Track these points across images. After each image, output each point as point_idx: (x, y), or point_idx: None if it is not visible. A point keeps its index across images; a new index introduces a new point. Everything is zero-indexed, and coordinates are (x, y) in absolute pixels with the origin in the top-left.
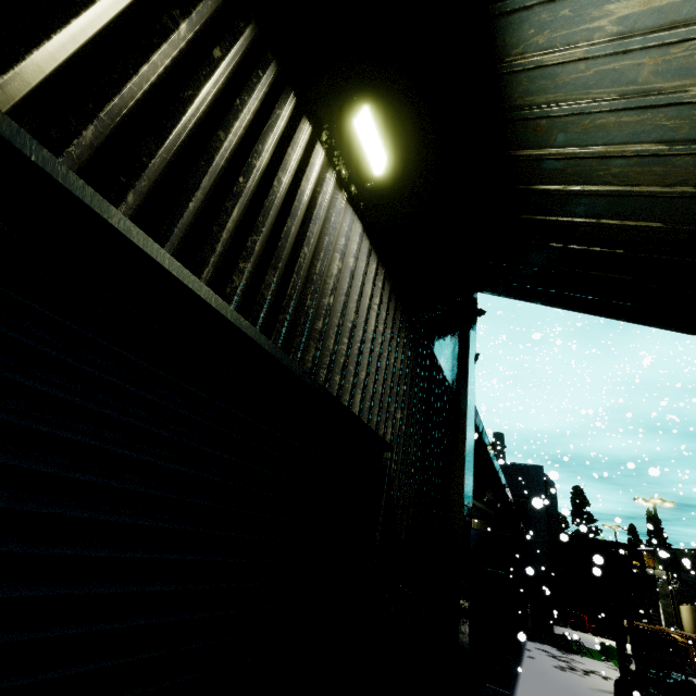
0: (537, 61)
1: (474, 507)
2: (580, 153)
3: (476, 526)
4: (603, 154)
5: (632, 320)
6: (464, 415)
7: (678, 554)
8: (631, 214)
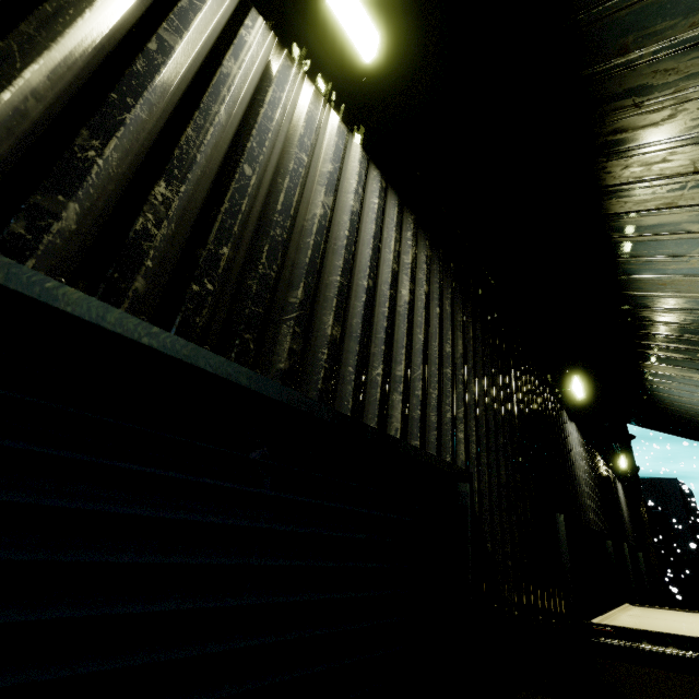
0: (666, 396)
1: None
2: (689, 412)
3: None
4: None
5: None
6: (643, 509)
7: None
8: None
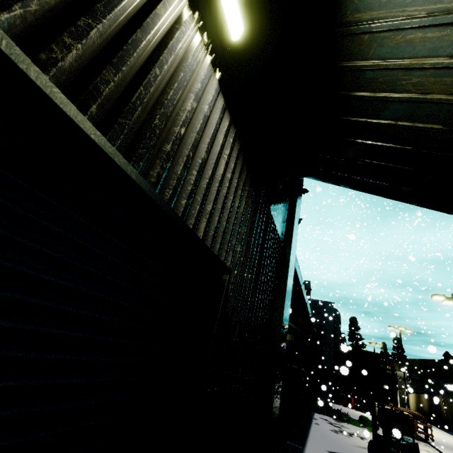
0: None
1: (288, 326)
2: (390, 65)
3: (289, 339)
4: (407, 66)
5: (409, 201)
6: (288, 260)
7: (410, 362)
8: (421, 118)
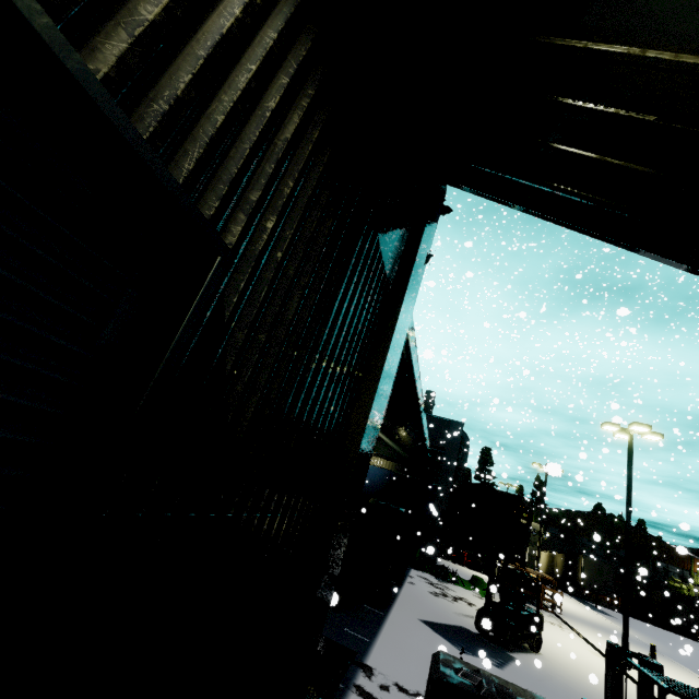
0: None
1: (393, 451)
2: None
3: (391, 468)
4: None
5: (620, 241)
6: (396, 317)
7: (551, 512)
8: (696, 38)
